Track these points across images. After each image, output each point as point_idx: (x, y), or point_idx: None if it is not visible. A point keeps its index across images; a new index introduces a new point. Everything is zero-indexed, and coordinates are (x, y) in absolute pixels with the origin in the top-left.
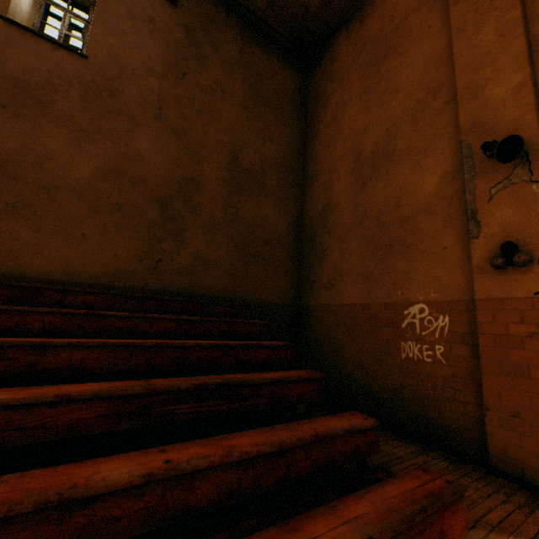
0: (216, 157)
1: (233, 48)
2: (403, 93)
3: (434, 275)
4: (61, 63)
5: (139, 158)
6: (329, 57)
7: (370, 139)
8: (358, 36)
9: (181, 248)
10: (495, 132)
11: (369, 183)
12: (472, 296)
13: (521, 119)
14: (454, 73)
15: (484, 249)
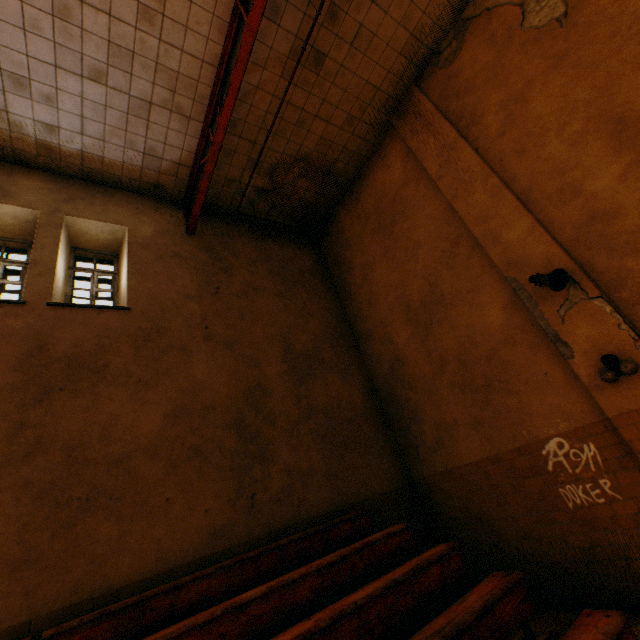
0: (271, 353)
1: (251, 249)
2: (426, 247)
3: (551, 404)
4: (107, 323)
5: (201, 386)
6: (336, 229)
7: (412, 289)
8: (358, 210)
9: (271, 469)
10: (532, 265)
11: (431, 329)
12: (603, 414)
13: (548, 251)
14: (466, 226)
15: (586, 366)
